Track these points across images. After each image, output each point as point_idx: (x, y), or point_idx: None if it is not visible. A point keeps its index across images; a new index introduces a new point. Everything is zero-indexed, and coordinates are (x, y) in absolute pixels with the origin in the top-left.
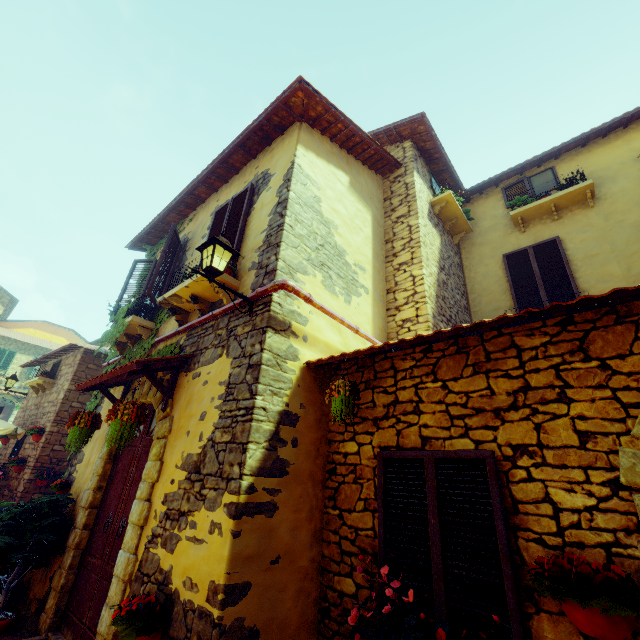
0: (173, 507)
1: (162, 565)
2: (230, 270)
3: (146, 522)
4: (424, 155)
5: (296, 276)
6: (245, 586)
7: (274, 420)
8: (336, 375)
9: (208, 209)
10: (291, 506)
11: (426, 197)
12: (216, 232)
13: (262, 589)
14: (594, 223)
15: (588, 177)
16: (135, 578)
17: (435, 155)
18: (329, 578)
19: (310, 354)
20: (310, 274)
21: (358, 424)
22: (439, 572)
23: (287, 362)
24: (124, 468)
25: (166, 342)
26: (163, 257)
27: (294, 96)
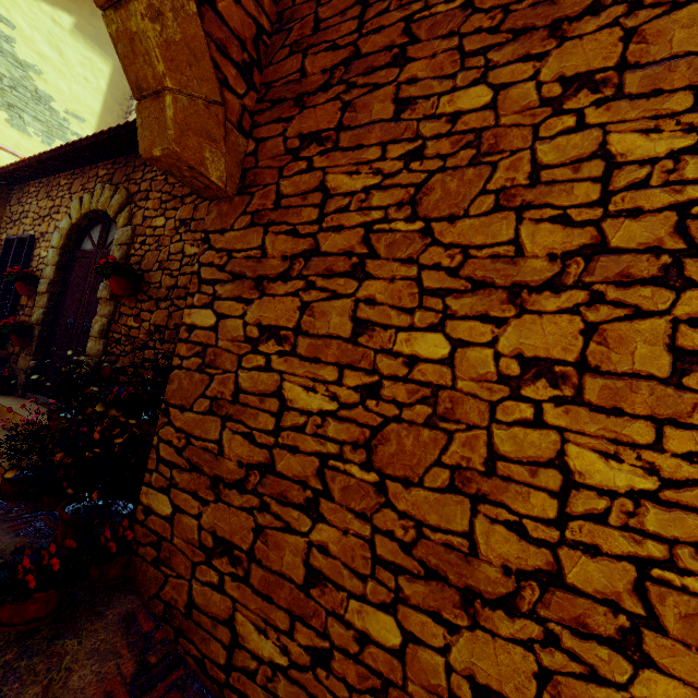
0: None
1: None
2: None
3: None
4: None
5: None
6: None
7: None
8: (12, 194)
9: None
10: None
11: None
12: None
13: None
14: None
15: None
16: None
17: None
18: None
19: None
20: None
21: (10, 224)
22: (4, 285)
23: None
24: None
25: None
26: None
27: None
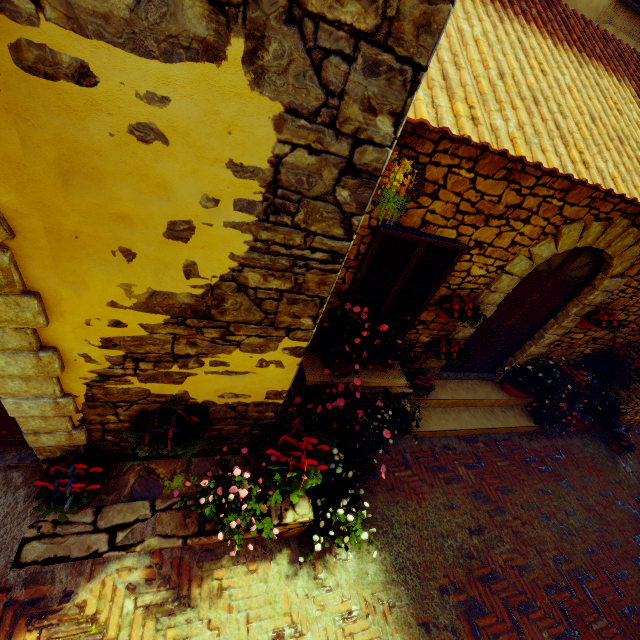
0: (149, 352)
1: (160, 393)
2: None
3: (63, 369)
4: None
5: None
6: None
7: None
8: None
9: None
10: None
11: None
12: None
13: None
14: None
15: None
16: (88, 407)
17: None
18: None
19: None
20: None
21: None
22: (389, 304)
23: None
24: None
25: None
26: None
27: None
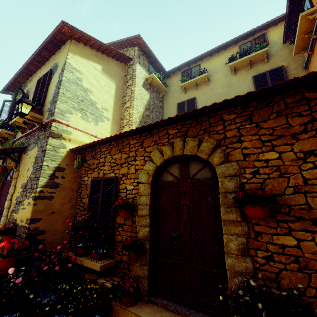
0: (18, 200)
1: (14, 218)
2: (38, 111)
3: (10, 207)
4: (146, 54)
5: (65, 115)
6: (39, 219)
7: (52, 170)
8: (85, 154)
9: (36, 77)
10: (61, 197)
11: (143, 76)
12: (37, 91)
13: (47, 220)
14: (207, 92)
15: (210, 71)
16: (7, 224)
17: (150, 54)
18: (76, 218)
19: (72, 146)
20: (74, 114)
21: (89, 171)
22: (99, 210)
23: (60, 149)
24: (5, 191)
25: (18, 141)
26: (14, 101)
27: (63, 28)
